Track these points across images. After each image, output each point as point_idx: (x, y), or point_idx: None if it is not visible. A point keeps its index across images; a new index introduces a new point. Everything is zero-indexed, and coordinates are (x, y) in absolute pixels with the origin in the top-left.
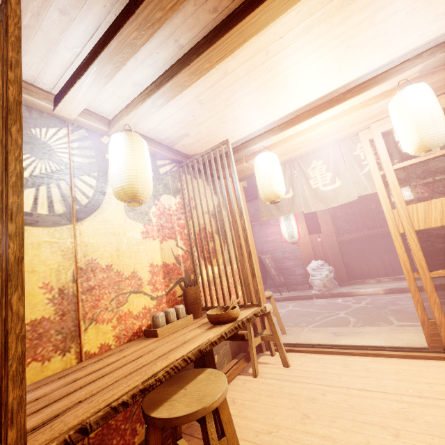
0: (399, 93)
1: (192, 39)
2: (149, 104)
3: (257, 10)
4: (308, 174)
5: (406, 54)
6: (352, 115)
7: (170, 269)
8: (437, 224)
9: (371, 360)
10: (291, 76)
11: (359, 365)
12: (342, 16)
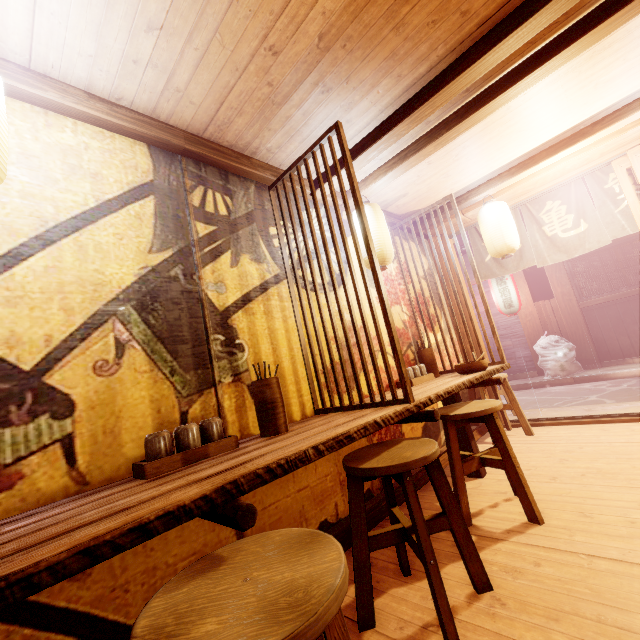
0: None
1: (440, 115)
2: (390, 176)
3: (511, 88)
4: (541, 219)
5: None
6: (602, 145)
7: (401, 333)
8: None
9: (637, 424)
10: (530, 122)
11: (621, 428)
12: (591, 63)
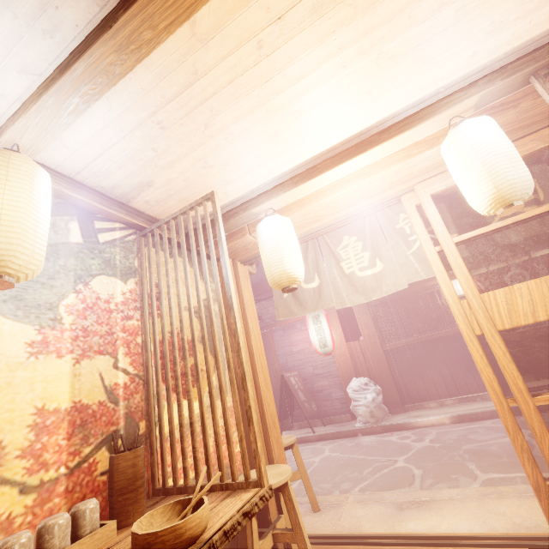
0: (454, 129)
1: None
2: (52, 105)
3: None
4: (338, 254)
5: (455, 83)
6: (392, 170)
7: (90, 415)
8: (527, 320)
9: None
10: (302, 97)
11: None
12: None
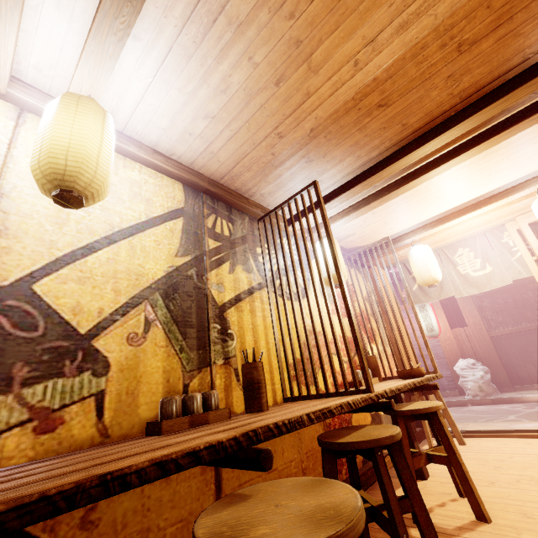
0: None
1: (383, 182)
2: (345, 219)
3: (434, 170)
4: (455, 261)
5: None
6: (497, 212)
7: (349, 341)
8: None
9: None
10: (445, 192)
11: None
12: (486, 159)
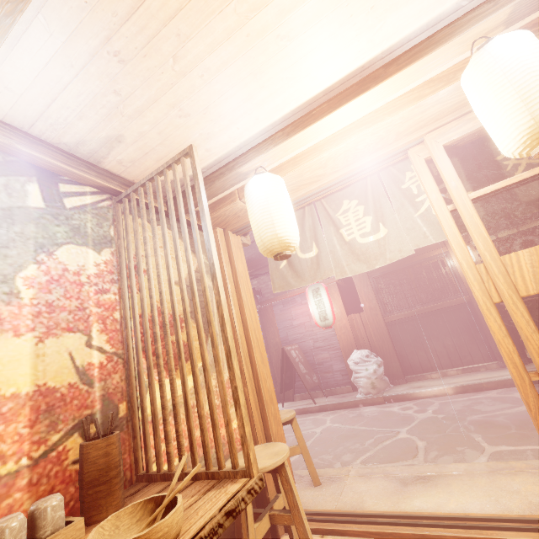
0: (480, 51)
1: None
2: None
3: None
4: (338, 220)
5: None
6: (399, 115)
7: (58, 399)
8: None
9: None
10: (290, 14)
11: None
12: None
